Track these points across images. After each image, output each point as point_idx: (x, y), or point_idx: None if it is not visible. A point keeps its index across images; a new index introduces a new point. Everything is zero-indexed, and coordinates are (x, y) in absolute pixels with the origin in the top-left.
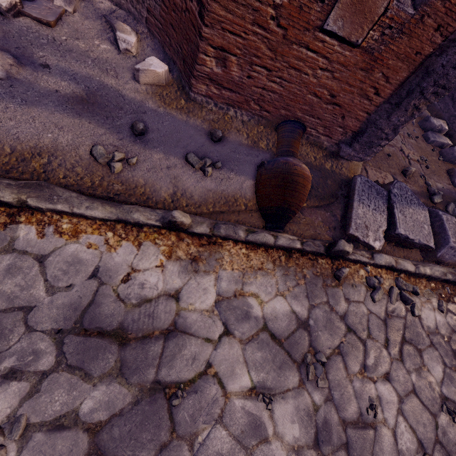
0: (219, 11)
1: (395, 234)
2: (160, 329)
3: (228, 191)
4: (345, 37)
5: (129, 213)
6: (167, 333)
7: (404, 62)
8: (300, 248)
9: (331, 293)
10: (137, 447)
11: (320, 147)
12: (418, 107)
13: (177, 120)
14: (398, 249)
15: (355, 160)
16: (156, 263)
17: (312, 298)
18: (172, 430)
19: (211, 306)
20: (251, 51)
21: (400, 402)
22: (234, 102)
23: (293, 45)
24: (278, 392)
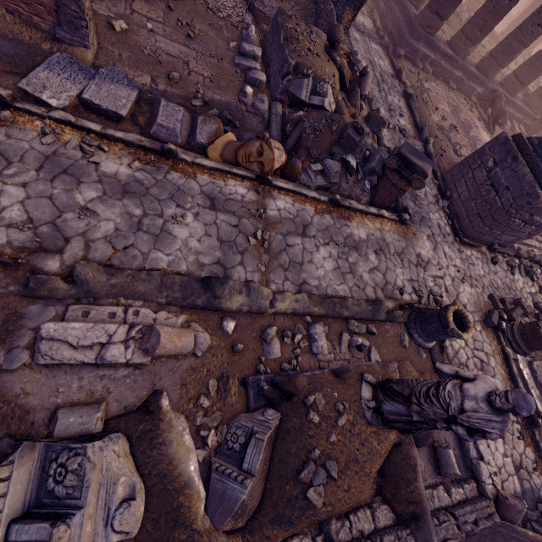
0: None
1: (82, 99)
2: None
3: None
4: None
5: None
6: None
7: None
8: None
9: None
10: None
11: (41, 30)
12: None
13: None
14: (111, 123)
15: (78, 46)
16: None
17: None
18: None
19: None
20: None
21: (28, 199)
22: None
23: None
24: None
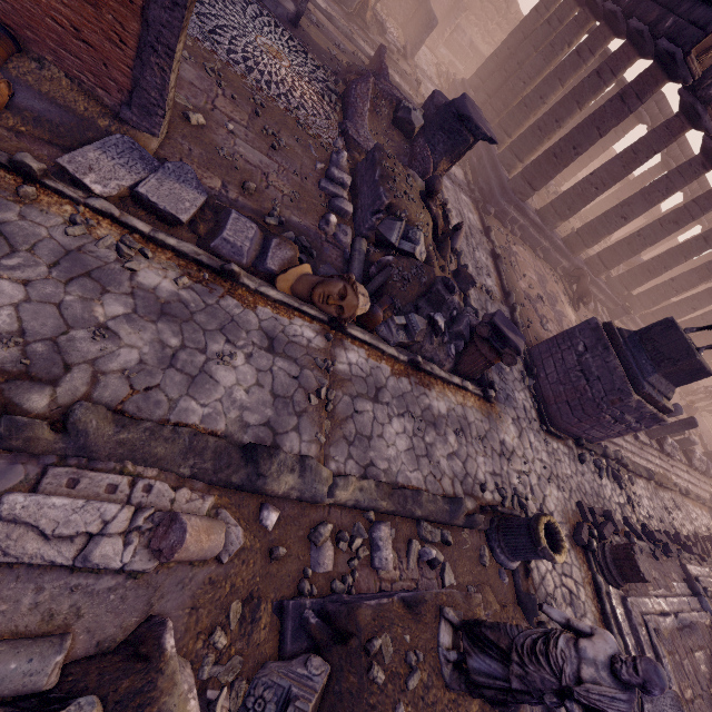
0: None
1: (135, 192)
2: None
3: None
4: None
5: None
6: None
7: (126, 9)
8: None
9: None
10: None
11: (102, 104)
12: (165, 69)
13: None
14: (162, 225)
15: (145, 131)
16: None
17: None
18: None
19: None
20: None
21: (26, 302)
22: None
23: None
24: None
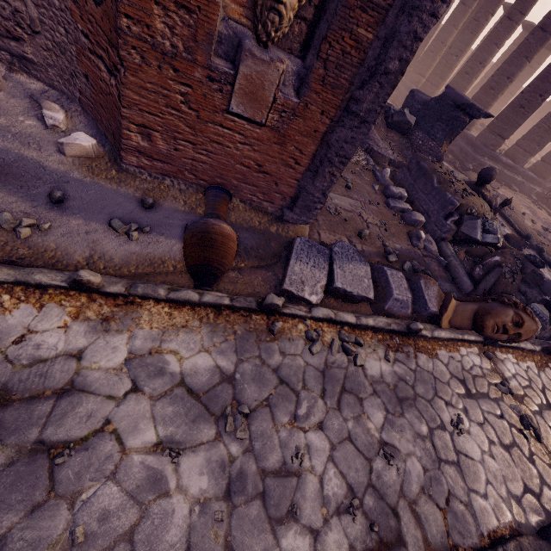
0: (133, 96)
1: (334, 288)
2: (54, 389)
3: (155, 253)
4: (251, 118)
5: (30, 274)
6: (62, 392)
7: (308, 138)
8: (229, 304)
9: (265, 348)
10: (2, 510)
11: (265, 213)
12: (334, 174)
13: (105, 188)
14: (346, 304)
15: (301, 223)
16: (59, 325)
17: (242, 353)
18: (51, 490)
19: (121, 364)
20: (172, 128)
21: (332, 449)
22: (168, 172)
23: (208, 123)
24: (189, 447)
